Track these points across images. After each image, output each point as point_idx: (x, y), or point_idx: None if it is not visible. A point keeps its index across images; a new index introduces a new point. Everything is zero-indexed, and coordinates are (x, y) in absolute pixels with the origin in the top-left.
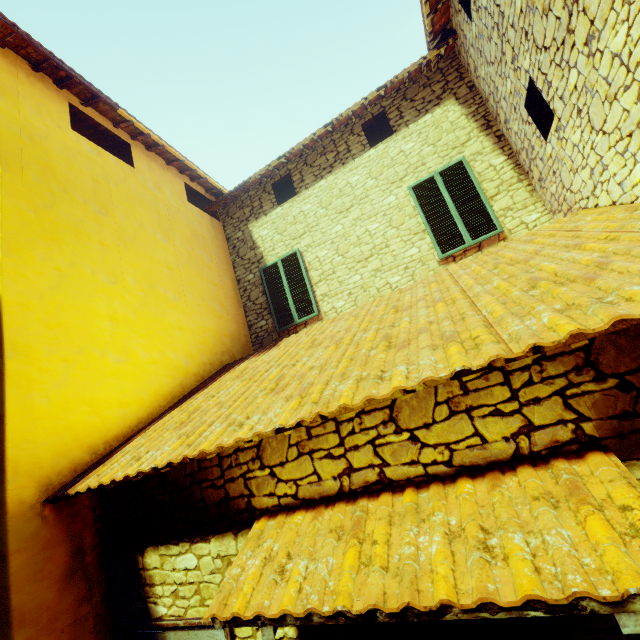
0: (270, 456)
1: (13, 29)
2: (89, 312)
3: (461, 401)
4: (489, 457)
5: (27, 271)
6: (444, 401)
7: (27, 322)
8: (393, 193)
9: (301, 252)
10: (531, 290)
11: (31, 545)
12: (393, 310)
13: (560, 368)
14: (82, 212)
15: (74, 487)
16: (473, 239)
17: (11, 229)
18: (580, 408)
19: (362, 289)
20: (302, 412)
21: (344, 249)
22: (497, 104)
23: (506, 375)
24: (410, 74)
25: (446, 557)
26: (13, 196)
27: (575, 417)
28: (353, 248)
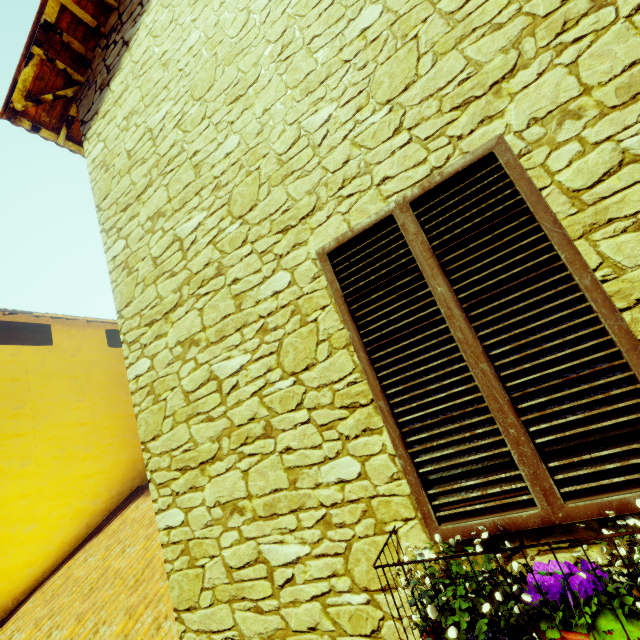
0: None
1: None
2: (4, 499)
3: None
4: None
5: None
6: None
7: None
8: None
9: None
10: None
11: None
12: None
13: None
14: (1, 415)
15: None
16: None
17: None
18: None
19: None
20: None
21: None
22: None
23: None
24: None
25: None
26: None
27: None
28: None
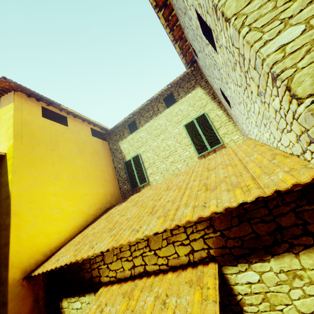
0: (107, 259)
1: (20, 86)
2: (46, 193)
3: (171, 239)
4: (180, 263)
5: (21, 180)
6: (165, 238)
7: (20, 202)
8: (177, 128)
9: (140, 154)
10: (199, 191)
11: (17, 298)
12: (166, 189)
13: (202, 227)
14: (45, 151)
15: (34, 272)
16: (211, 147)
17: (16, 164)
18: (209, 243)
19: (166, 171)
20: (109, 245)
21: (158, 153)
22: (215, 90)
23: (185, 229)
24: (181, 77)
25: (151, 307)
26: (17, 150)
27: (207, 247)
28: (162, 152)
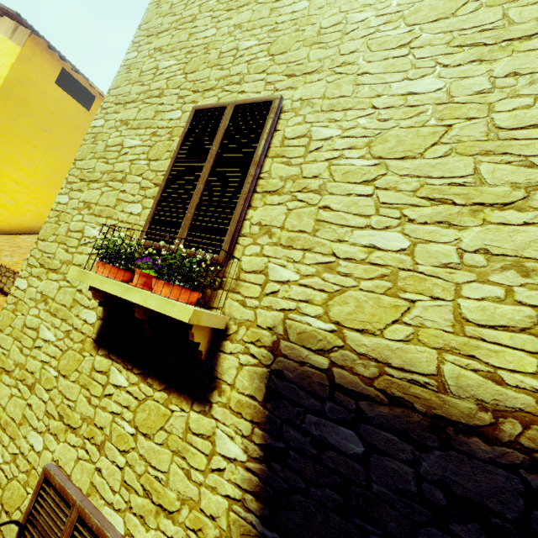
0: None
1: (37, 33)
2: (5, 175)
3: None
4: None
5: None
6: None
7: None
8: None
9: None
10: None
11: None
12: None
13: None
14: (33, 128)
15: None
16: None
17: None
18: None
19: None
20: None
21: None
22: None
23: None
24: None
25: None
26: None
27: None
28: None
